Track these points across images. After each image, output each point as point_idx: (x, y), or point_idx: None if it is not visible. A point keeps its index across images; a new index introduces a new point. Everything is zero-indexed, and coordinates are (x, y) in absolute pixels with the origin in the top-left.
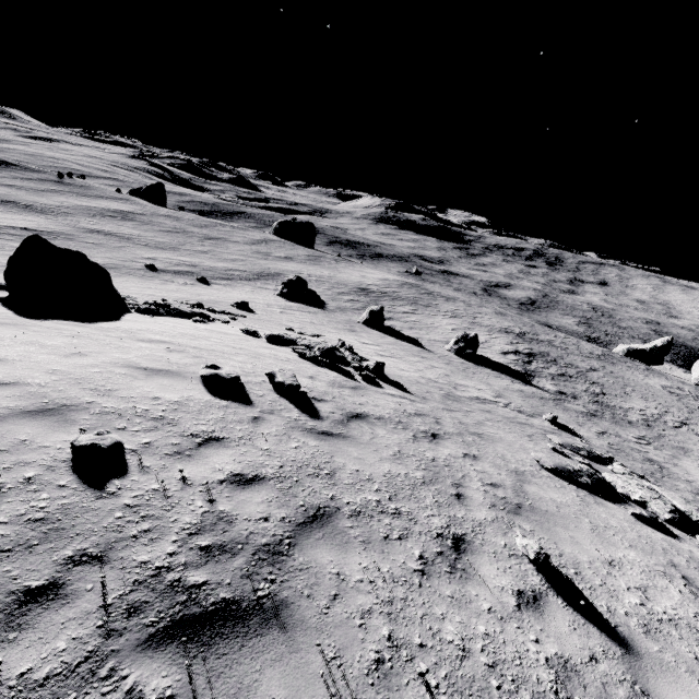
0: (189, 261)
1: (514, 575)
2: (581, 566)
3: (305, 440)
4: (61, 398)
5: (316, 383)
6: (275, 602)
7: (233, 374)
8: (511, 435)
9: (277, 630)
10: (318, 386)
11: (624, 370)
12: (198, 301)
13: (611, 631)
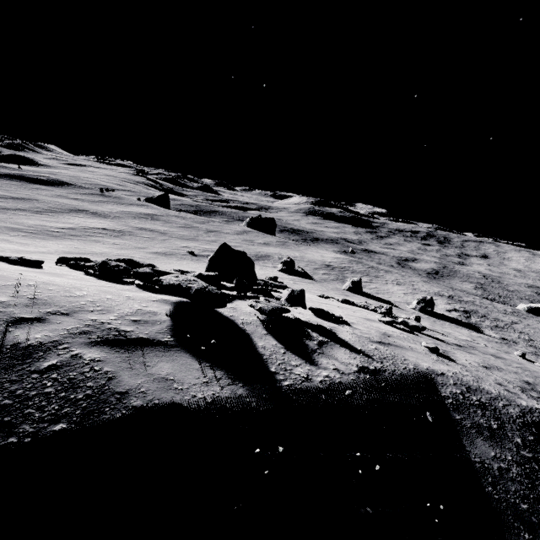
0: (209, 248)
1: None
2: None
3: (466, 354)
4: (375, 329)
5: None
6: None
7: (398, 320)
8: (521, 361)
9: None
10: None
11: (535, 323)
12: None
13: None
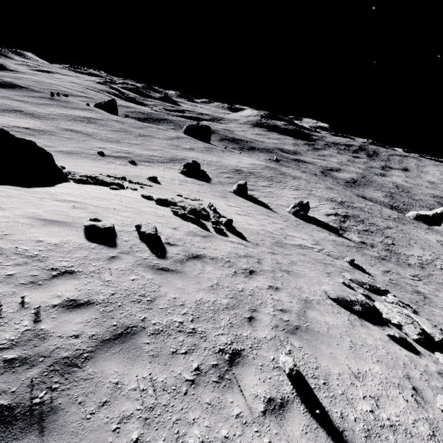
0: (126, 150)
1: (272, 384)
2: (331, 377)
3: (144, 274)
4: None
5: (176, 233)
6: (47, 408)
7: (107, 225)
8: (314, 272)
9: (35, 434)
10: (176, 234)
11: (411, 229)
12: (122, 176)
13: (337, 435)
